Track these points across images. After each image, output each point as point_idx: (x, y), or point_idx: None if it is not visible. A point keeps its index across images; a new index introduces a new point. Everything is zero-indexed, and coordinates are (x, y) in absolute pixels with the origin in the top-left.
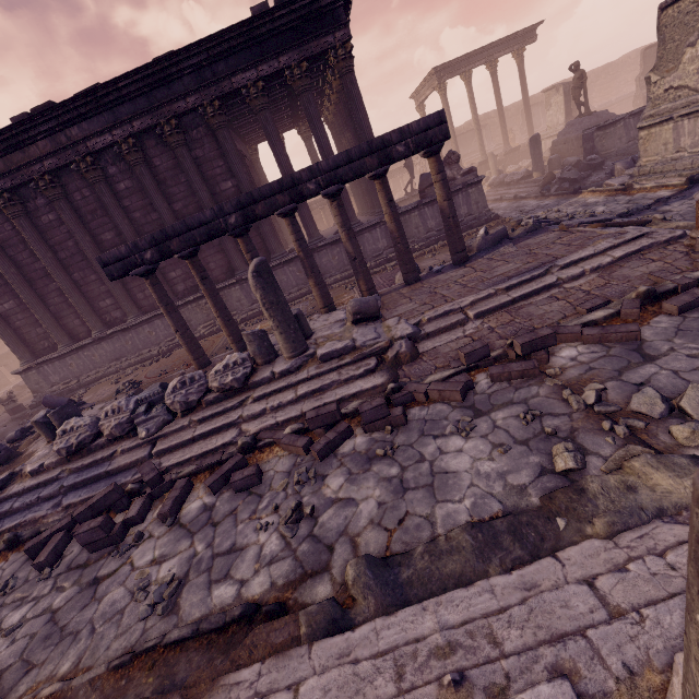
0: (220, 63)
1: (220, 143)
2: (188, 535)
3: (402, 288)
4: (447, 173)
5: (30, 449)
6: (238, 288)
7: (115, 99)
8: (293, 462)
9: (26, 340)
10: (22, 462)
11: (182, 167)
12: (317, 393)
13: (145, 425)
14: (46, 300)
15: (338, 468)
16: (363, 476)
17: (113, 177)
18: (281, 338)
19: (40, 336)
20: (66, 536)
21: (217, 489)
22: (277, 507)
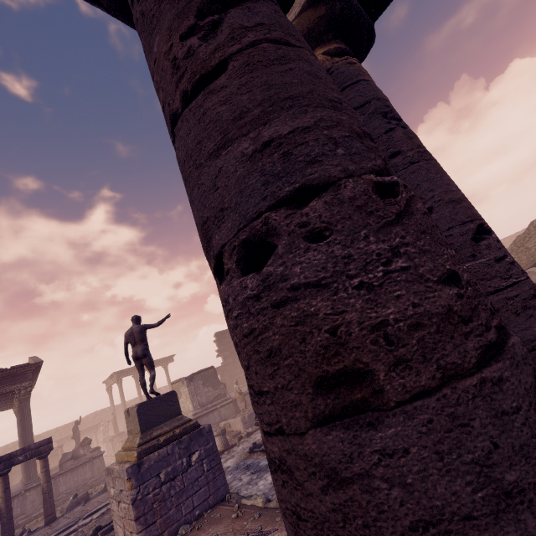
0: None
1: None
2: None
3: None
4: (81, 451)
5: None
6: None
7: None
8: None
9: None
10: None
11: None
12: None
13: None
14: None
15: None
16: None
17: None
18: None
19: None
20: None
21: None
22: None
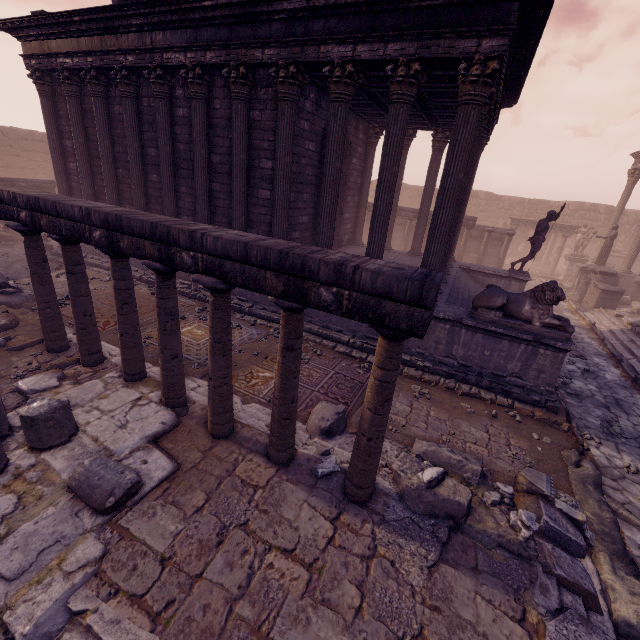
0: (318, 21)
1: (277, 116)
2: None
3: (253, 456)
4: (525, 307)
5: None
6: None
7: (200, 18)
8: None
9: None
10: None
11: (232, 123)
12: None
13: None
14: (95, 178)
15: None
16: None
17: (177, 99)
18: None
19: None
20: None
21: None
22: None
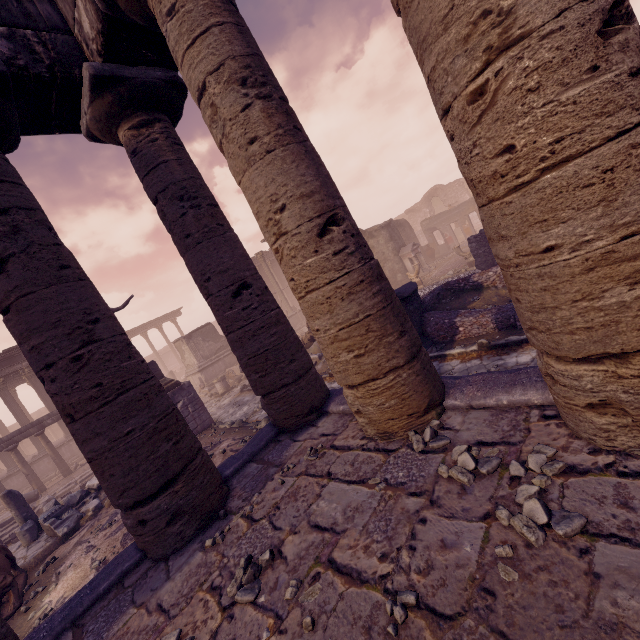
0: None
1: None
2: None
3: (61, 480)
4: None
5: None
6: None
7: None
8: None
9: None
10: None
11: None
12: None
13: None
14: None
15: None
16: None
17: None
18: None
19: None
20: None
21: None
22: None
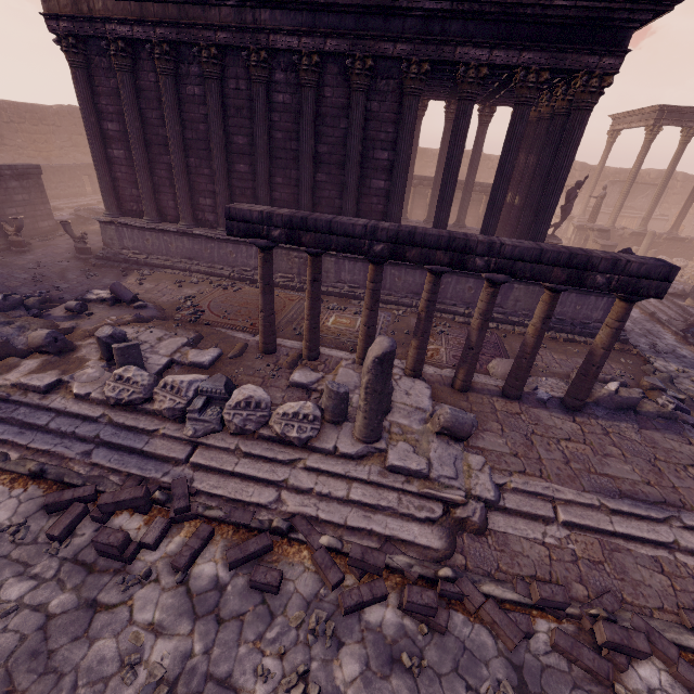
0: (456, 22)
1: (402, 109)
2: (191, 615)
3: (497, 398)
4: None
5: (83, 349)
6: (333, 260)
7: (324, 3)
8: (316, 590)
9: (119, 193)
10: (72, 366)
11: (350, 114)
12: (368, 507)
13: (195, 424)
14: (153, 168)
15: (357, 641)
16: (379, 684)
17: (276, 83)
18: (362, 420)
19: (133, 198)
20: (83, 511)
21: (235, 567)
22: (284, 652)
